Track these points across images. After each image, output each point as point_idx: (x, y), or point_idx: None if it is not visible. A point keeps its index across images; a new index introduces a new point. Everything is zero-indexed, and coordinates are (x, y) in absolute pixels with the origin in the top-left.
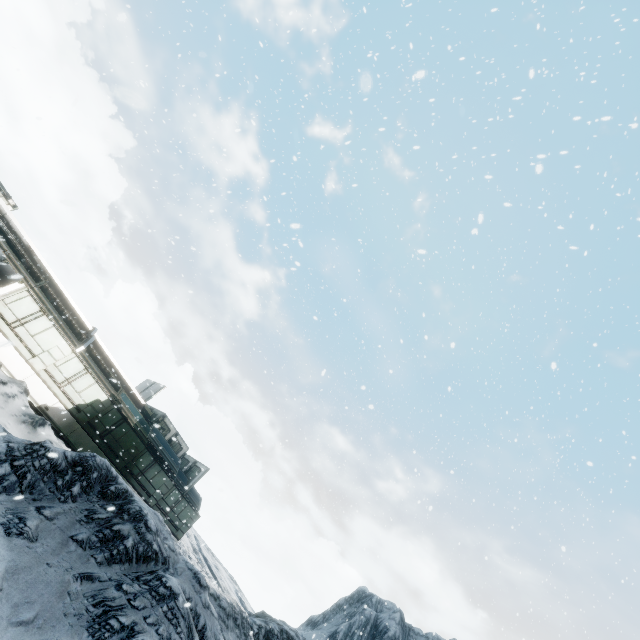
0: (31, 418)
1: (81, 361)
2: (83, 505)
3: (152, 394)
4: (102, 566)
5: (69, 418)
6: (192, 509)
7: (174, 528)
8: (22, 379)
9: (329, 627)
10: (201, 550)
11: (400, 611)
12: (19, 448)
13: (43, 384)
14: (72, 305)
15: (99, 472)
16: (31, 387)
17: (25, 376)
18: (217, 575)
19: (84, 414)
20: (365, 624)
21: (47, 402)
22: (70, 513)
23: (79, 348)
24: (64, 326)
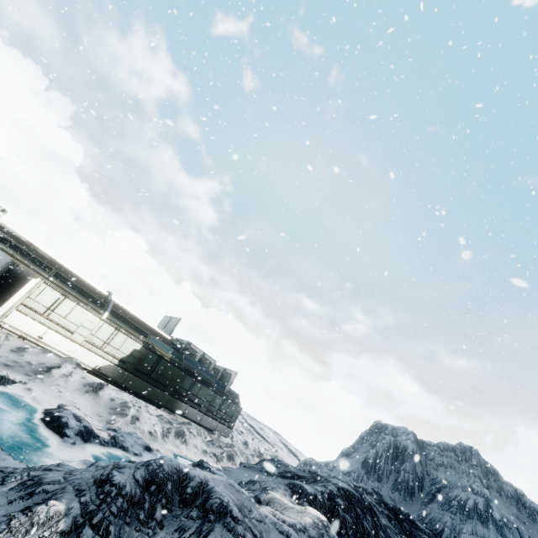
0: (91, 386)
1: (110, 325)
2: (171, 526)
3: (173, 327)
4: None
5: (119, 370)
6: (234, 405)
7: (226, 422)
8: (71, 353)
9: (360, 455)
10: (246, 421)
11: (412, 433)
12: (91, 498)
13: (89, 352)
14: (84, 280)
15: (171, 480)
16: (81, 357)
17: (72, 350)
18: (264, 435)
19: (129, 364)
20: (388, 448)
21: (97, 364)
22: None
23: (104, 315)
24: (85, 301)
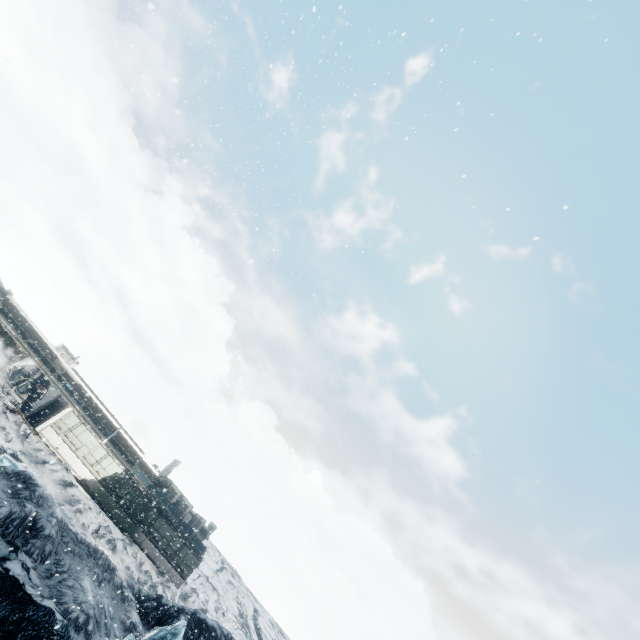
0: (64, 482)
1: (105, 448)
2: (13, 484)
3: (172, 469)
4: (9, 498)
5: (99, 486)
6: (194, 554)
7: (180, 570)
8: (72, 463)
9: None
10: (257, 621)
11: None
12: None
13: (83, 465)
14: (107, 414)
15: (25, 476)
16: (77, 468)
17: (73, 461)
18: None
19: (109, 483)
20: None
21: (86, 476)
22: (6, 485)
23: (104, 440)
24: (96, 428)
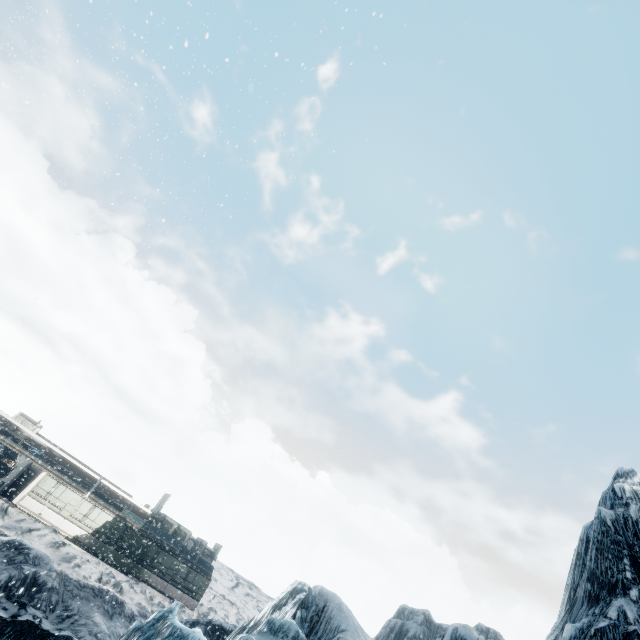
0: (55, 543)
1: (90, 501)
2: (6, 553)
3: (163, 503)
4: (4, 566)
5: (93, 538)
6: (202, 576)
7: (192, 593)
8: (59, 525)
9: None
10: None
11: (423, 613)
12: None
13: (71, 523)
14: (84, 469)
15: (15, 543)
16: (65, 528)
17: (60, 523)
18: None
19: (101, 533)
20: (389, 633)
21: (77, 533)
22: None
23: (87, 494)
24: (75, 485)
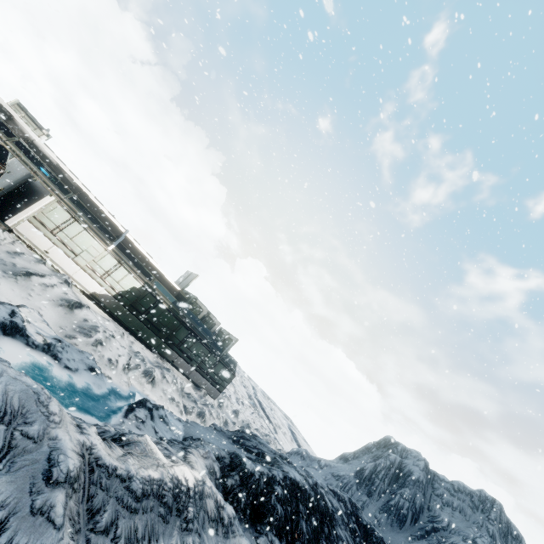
0: (67, 302)
1: (114, 257)
2: None
3: (189, 282)
4: None
5: (115, 302)
6: (228, 370)
7: (216, 384)
8: (73, 274)
9: (358, 463)
10: (257, 397)
11: (424, 460)
12: None
13: (89, 277)
14: (105, 213)
15: None
16: (81, 280)
17: (74, 271)
18: (270, 415)
19: (126, 299)
20: (389, 466)
21: (96, 291)
22: None
23: (110, 246)
24: (95, 229)
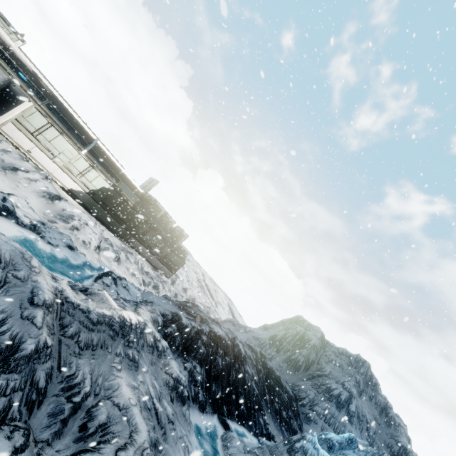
0: (49, 195)
1: (86, 160)
2: None
3: (151, 187)
4: None
5: (89, 198)
6: (180, 258)
7: (170, 267)
8: (52, 172)
9: (274, 331)
10: (205, 281)
11: (321, 333)
12: None
13: (66, 175)
14: (78, 120)
15: None
16: (60, 177)
17: (54, 170)
18: (213, 295)
19: (98, 196)
20: (295, 335)
21: (72, 187)
22: None
23: (83, 151)
24: (70, 135)
